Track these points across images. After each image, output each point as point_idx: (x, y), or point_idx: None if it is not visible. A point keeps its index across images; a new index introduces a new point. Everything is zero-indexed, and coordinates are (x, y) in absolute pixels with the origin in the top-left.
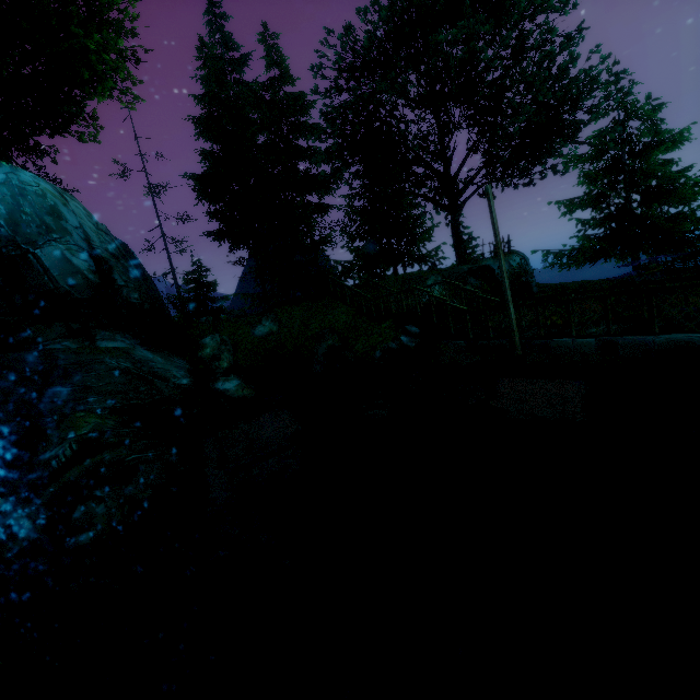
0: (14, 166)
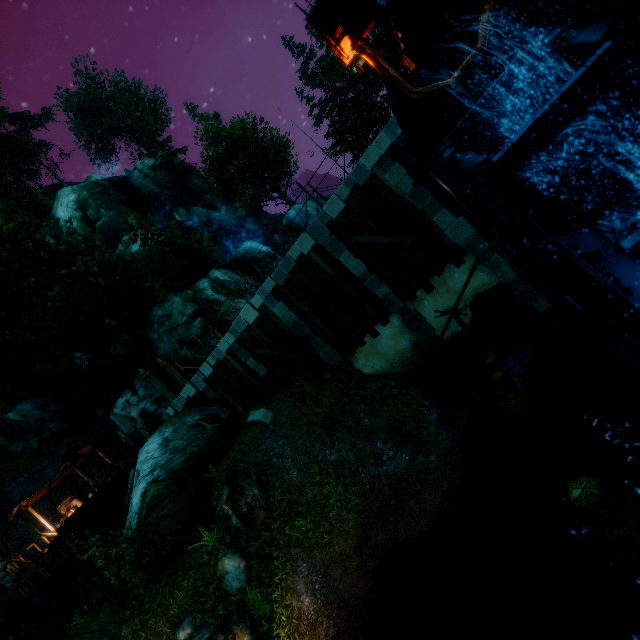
0: (293, 207)
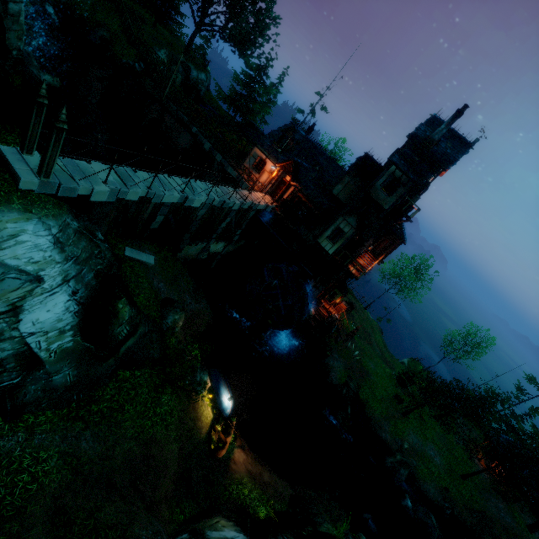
0: None
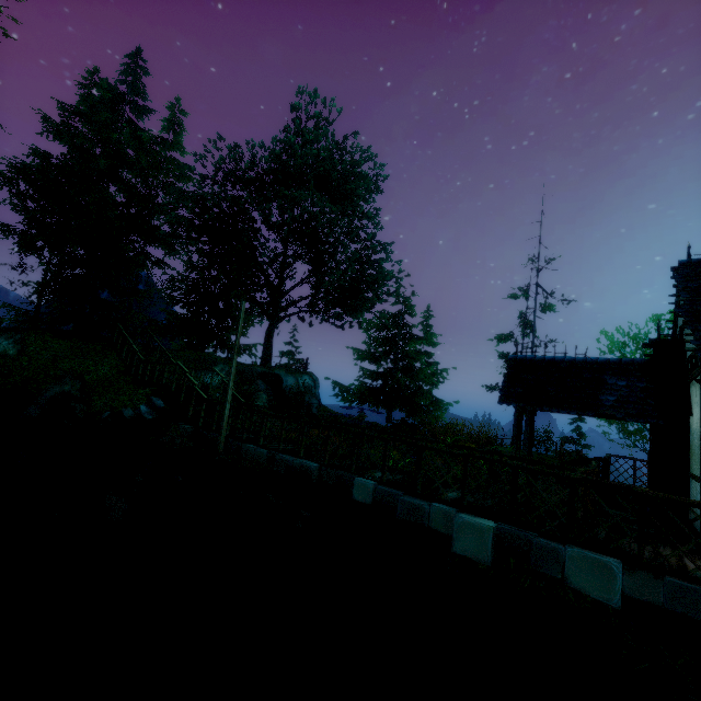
0: None
